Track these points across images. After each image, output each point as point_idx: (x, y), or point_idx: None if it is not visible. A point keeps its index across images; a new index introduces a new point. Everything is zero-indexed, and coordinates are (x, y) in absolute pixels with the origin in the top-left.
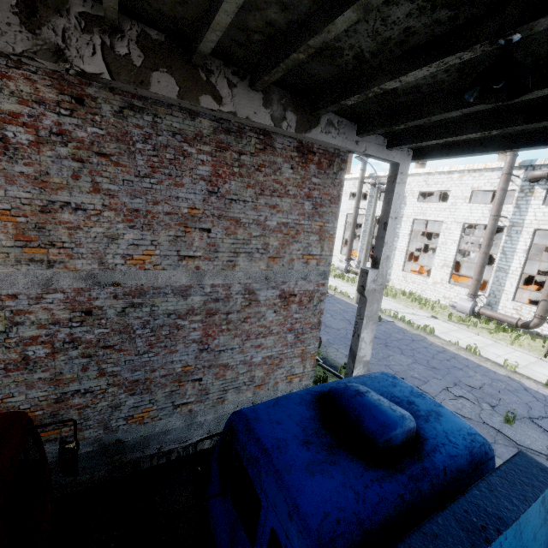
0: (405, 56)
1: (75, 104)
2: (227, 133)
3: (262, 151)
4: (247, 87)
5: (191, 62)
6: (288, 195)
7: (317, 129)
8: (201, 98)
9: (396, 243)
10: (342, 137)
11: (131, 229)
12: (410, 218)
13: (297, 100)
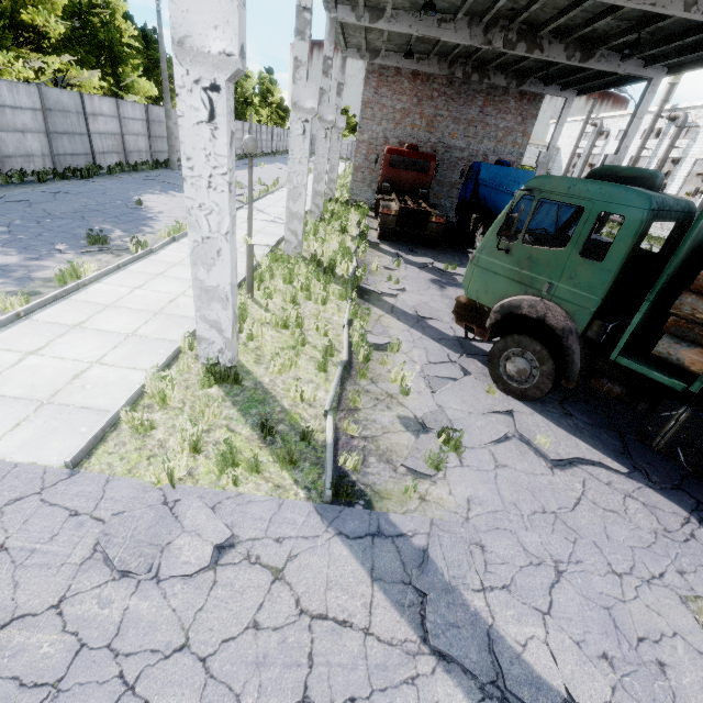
0: (539, 69)
1: (450, 84)
2: (491, 89)
3: (503, 95)
4: (500, 74)
5: (484, 70)
6: (511, 114)
7: (524, 86)
8: (484, 80)
9: (668, 188)
10: (536, 88)
11: (453, 124)
12: (693, 158)
13: (518, 76)
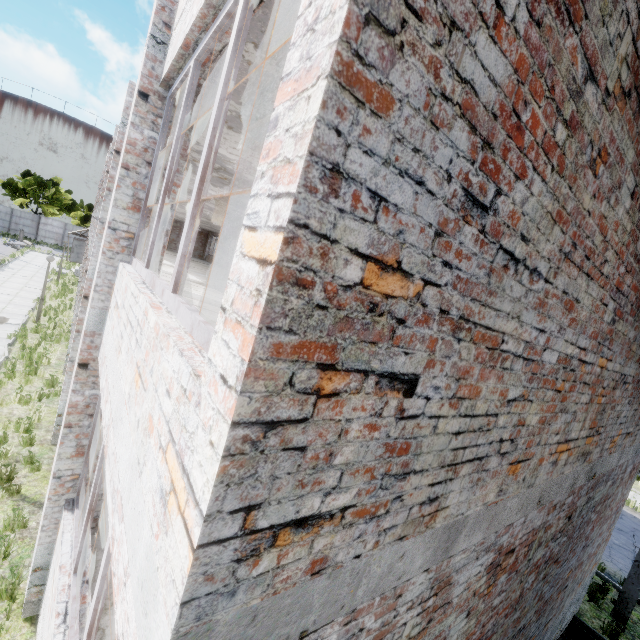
0: None
1: None
2: None
3: None
4: None
5: None
6: None
7: None
8: None
9: None
10: None
11: (627, 405)
12: None
13: None
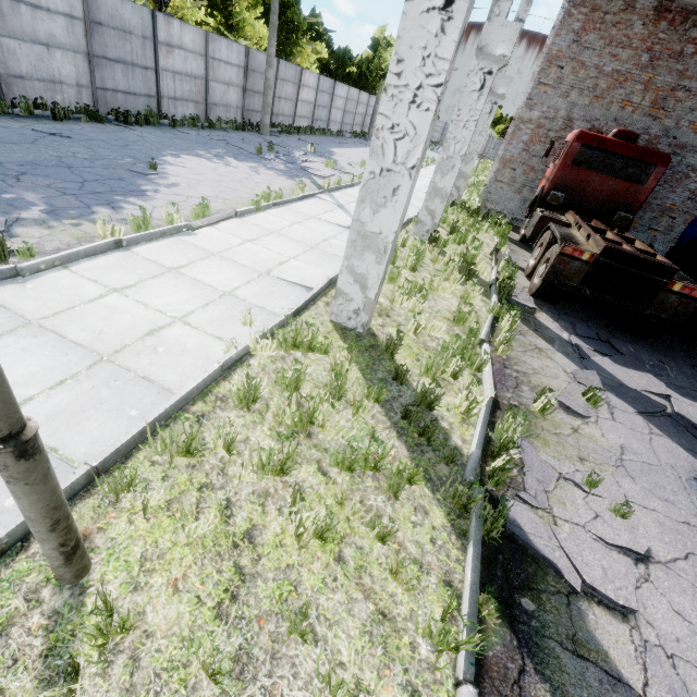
0: None
1: None
2: None
3: None
4: None
5: None
6: None
7: None
8: None
9: None
10: None
11: None
12: None
13: None
